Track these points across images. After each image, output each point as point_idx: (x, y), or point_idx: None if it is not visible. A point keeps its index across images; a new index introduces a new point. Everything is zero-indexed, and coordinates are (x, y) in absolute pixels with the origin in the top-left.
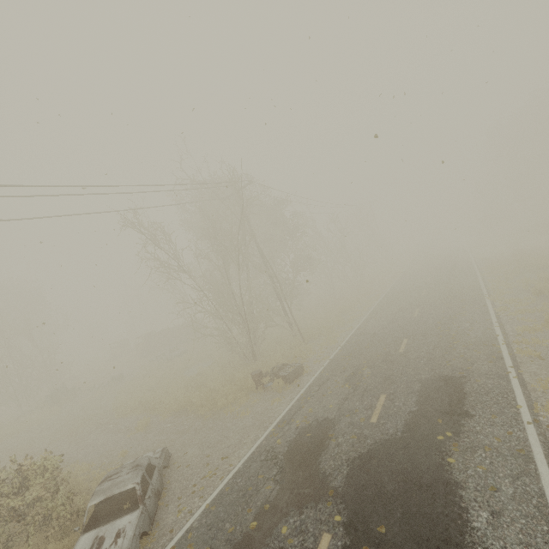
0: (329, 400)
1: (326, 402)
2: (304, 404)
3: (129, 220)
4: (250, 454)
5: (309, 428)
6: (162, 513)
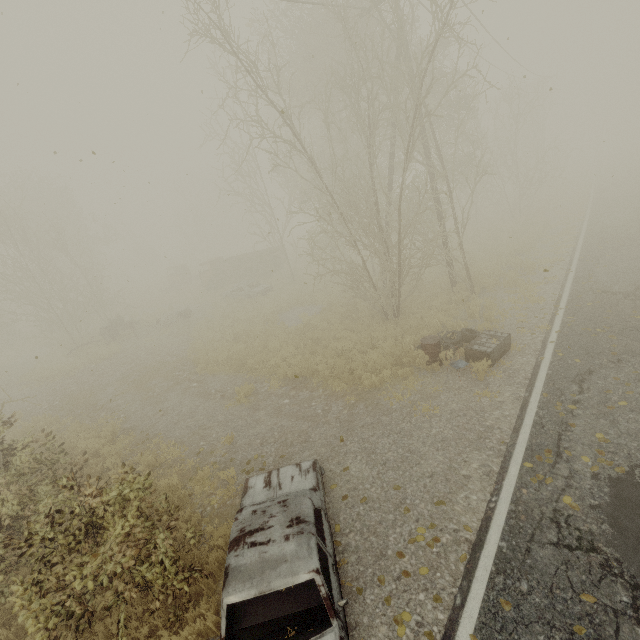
0: (636, 421)
1: (631, 426)
2: (568, 418)
3: (201, 22)
4: (507, 515)
5: (635, 485)
6: (356, 609)
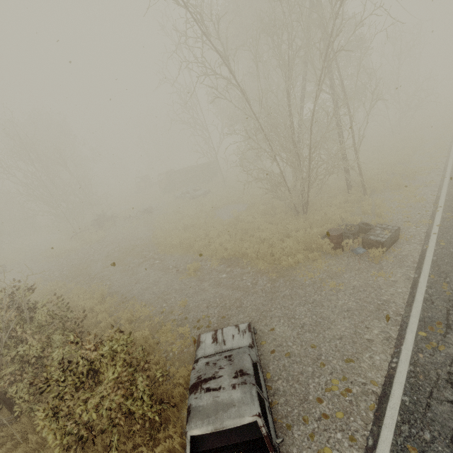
0: None
1: None
2: None
3: None
4: (408, 374)
5: None
6: (286, 441)
